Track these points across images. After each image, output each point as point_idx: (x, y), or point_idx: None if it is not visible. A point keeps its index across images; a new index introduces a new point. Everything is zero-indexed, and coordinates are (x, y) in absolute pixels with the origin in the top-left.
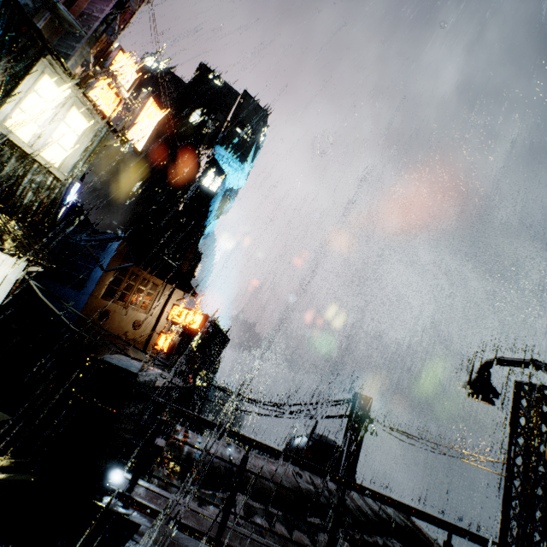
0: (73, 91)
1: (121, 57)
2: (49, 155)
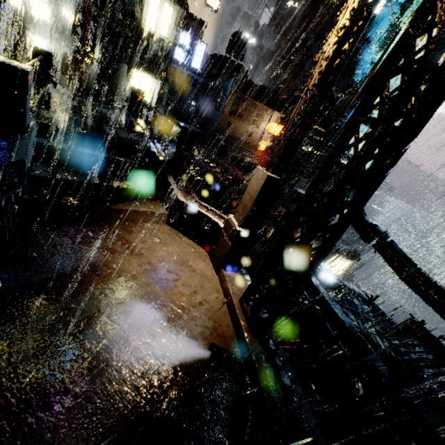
0: None
1: None
2: (162, 32)
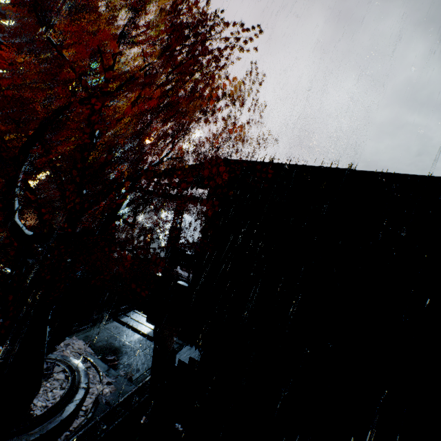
0: None
1: None
2: None
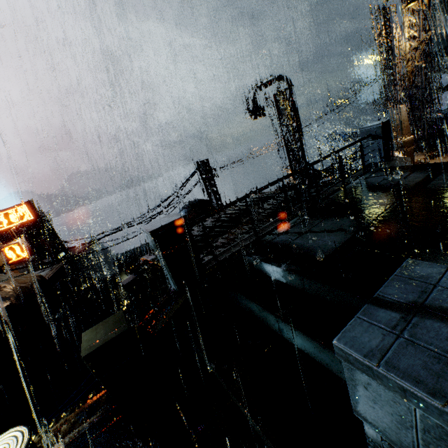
0: None
1: None
2: None
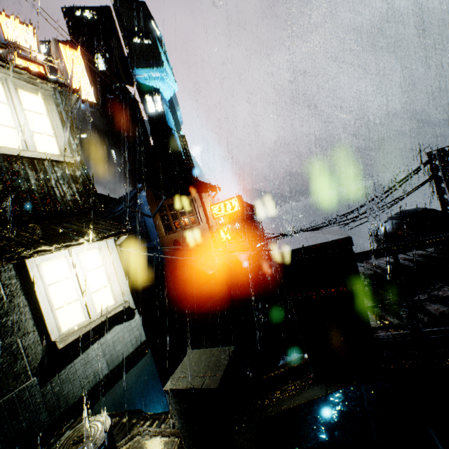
0: (3, 72)
1: (4, 21)
2: (45, 149)
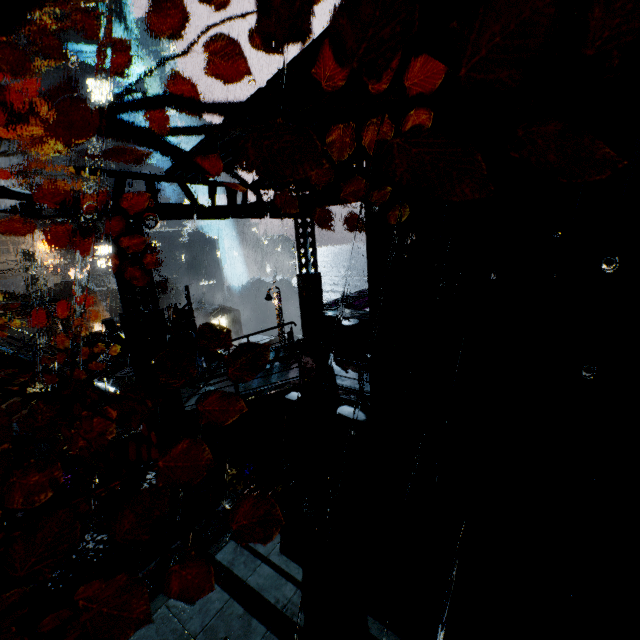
0: None
1: None
2: None
